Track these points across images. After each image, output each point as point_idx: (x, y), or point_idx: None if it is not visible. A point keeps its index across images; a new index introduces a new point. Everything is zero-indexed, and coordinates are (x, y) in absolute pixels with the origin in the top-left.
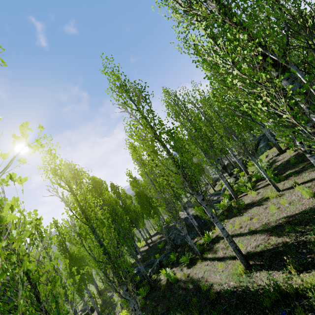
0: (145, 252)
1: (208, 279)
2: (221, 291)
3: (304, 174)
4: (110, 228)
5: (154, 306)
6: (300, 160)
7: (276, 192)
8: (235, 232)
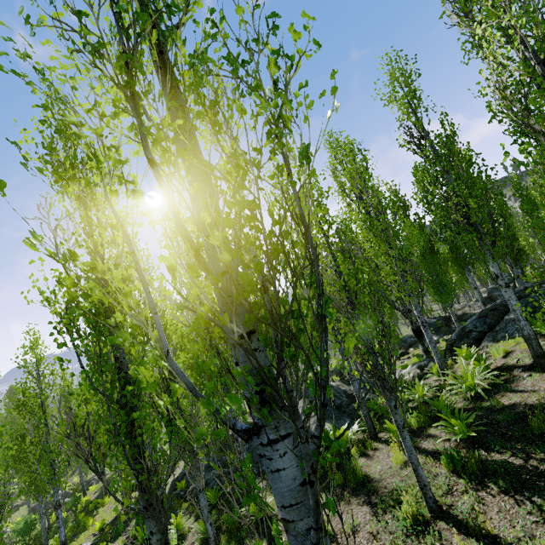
0: None
1: None
2: None
3: (526, 511)
4: None
5: None
6: None
7: (424, 511)
8: None
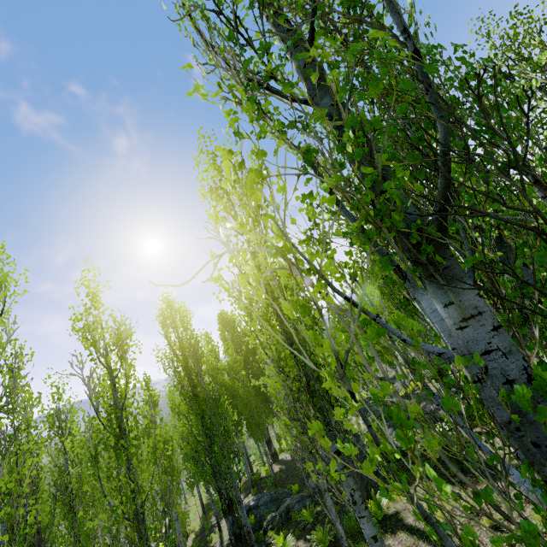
0: (285, 466)
1: None
2: None
3: None
4: (154, 453)
5: None
6: None
7: None
8: None
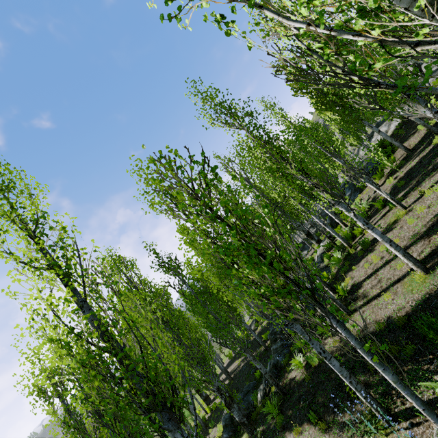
0: None
1: (379, 318)
2: (408, 311)
3: (424, 184)
4: None
5: (307, 405)
6: (409, 180)
7: (404, 210)
8: (377, 266)
